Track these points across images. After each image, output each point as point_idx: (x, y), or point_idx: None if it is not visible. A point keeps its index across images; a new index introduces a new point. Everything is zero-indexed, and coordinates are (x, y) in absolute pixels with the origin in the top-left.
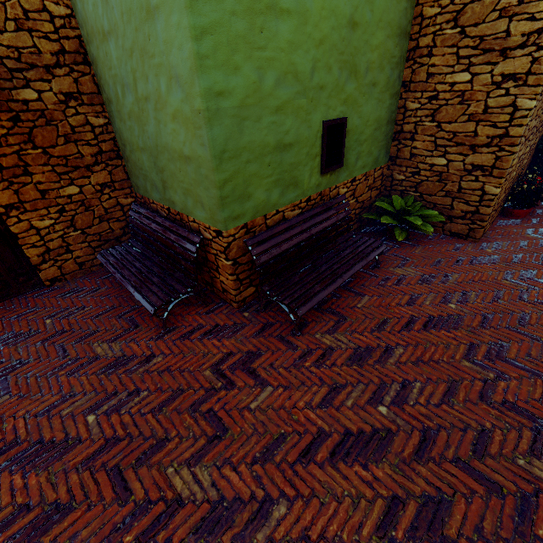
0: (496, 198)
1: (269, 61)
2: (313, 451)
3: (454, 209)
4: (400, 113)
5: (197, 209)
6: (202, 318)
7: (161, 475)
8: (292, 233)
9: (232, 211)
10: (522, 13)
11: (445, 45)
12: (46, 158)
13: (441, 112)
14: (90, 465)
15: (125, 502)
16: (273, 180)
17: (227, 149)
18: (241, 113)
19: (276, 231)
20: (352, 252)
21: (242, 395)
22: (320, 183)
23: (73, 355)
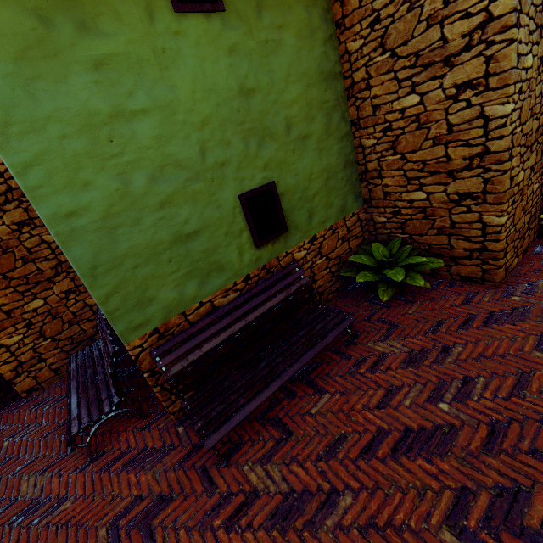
0: (505, 228)
1: (133, 163)
2: None
3: (454, 249)
4: (359, 152)
5: None
6: (135, 437)
7: None
8: (217, 328)
9: (130, 322)
10: (452, 13)
11: (381, 73)
12: (7, 282)
13: (401, 142)
14: None
15: None
16: (183, 274)
17: (100, 263)
18: (108, 223)
19: (194, 330)
20: (306, 334)
21: None
22: (259, 257)
23: (1, 493)
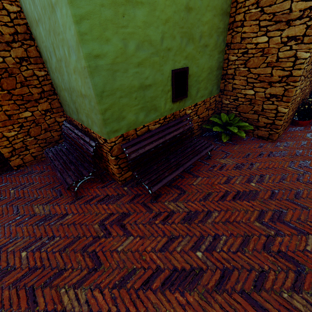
0: (285, 114)
1: (130, 34)
2: (151, 281)
3: (259, 122)
4: (225, 62)
5: (93, 126)
6: (99, 190)
7: (57, 293)
8: (152, 139)
9: (112, 127)
10: None
11: (251, 19)
12: (10, 96)
13: (250, 61)
14: (17, 285)
15: (32, 311)
16: (139, 107)
17: (105, 90)
18: (113, 67)
19: (141, 138)
20: (192, 150)
21: (114, 242)
22: (172, 108)
23: (22, 212)
